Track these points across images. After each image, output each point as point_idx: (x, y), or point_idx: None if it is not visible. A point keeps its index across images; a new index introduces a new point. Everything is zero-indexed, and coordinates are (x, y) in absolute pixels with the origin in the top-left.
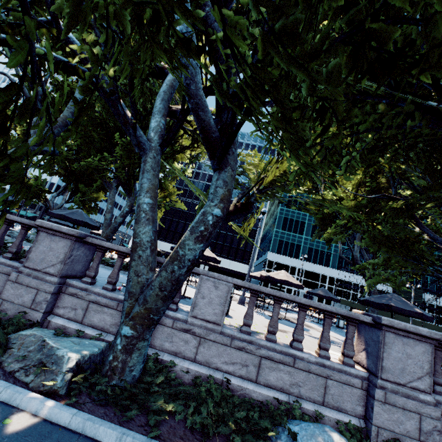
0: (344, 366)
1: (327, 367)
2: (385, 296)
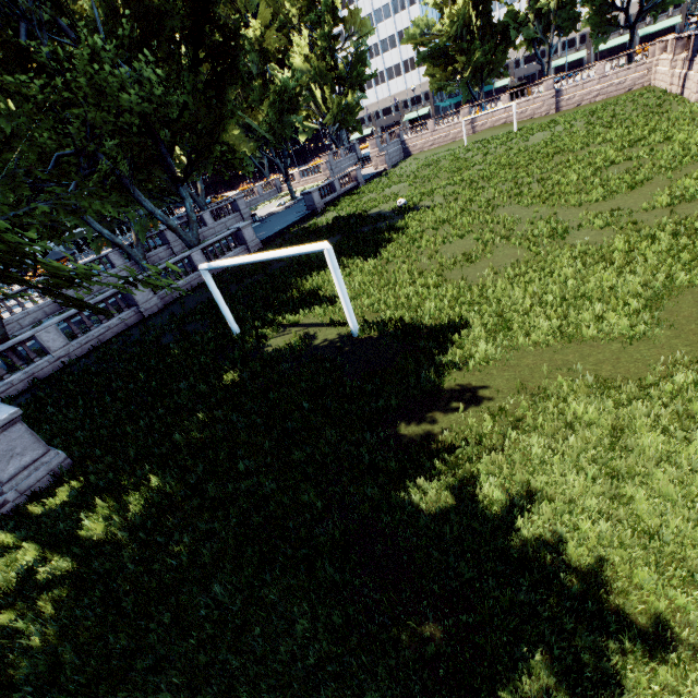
0: (45, 301)
1: (41, 306)
2: (50, 256)
